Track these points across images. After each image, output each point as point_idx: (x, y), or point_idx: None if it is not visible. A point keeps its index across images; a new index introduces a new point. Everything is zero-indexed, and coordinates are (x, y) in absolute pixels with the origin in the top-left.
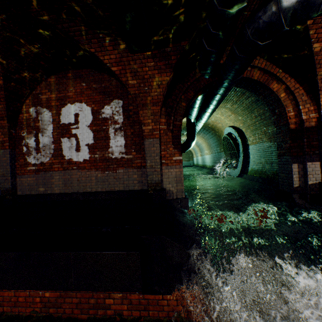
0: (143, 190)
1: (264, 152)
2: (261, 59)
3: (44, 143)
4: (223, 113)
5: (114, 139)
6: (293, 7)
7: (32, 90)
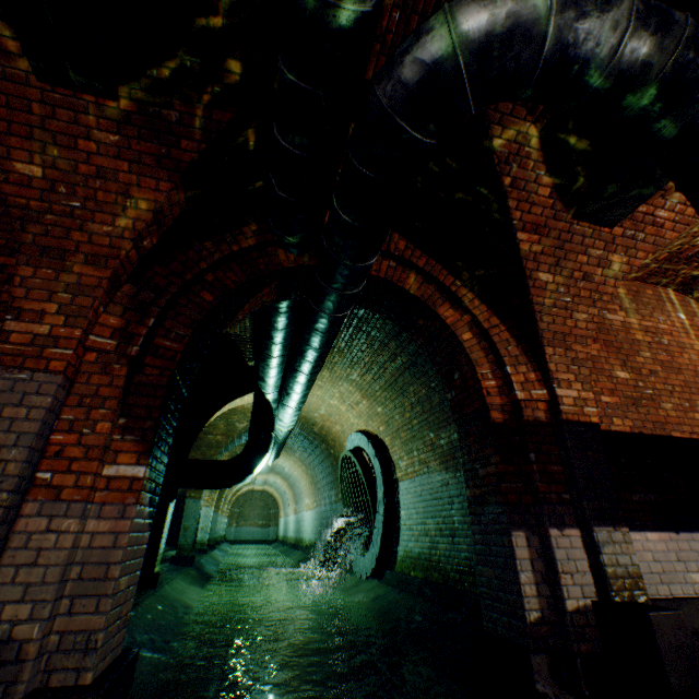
0: None
1: (434, 499)
2: (419, 251)
3: None
4: (344, 396)
5: None
6: (482, 25)
7: None
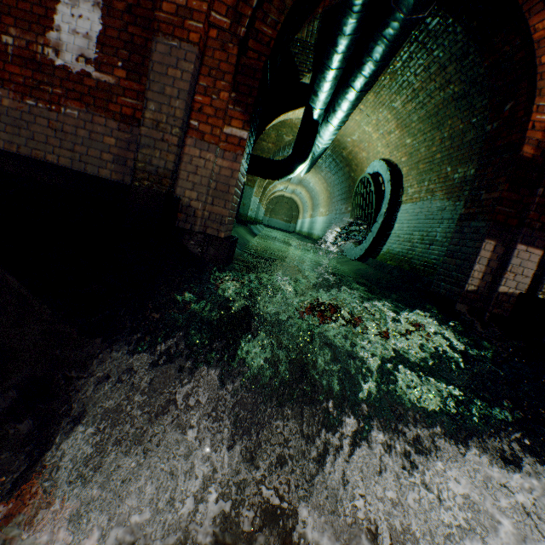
0: (119, 185)
1: (426, 219)
2: None
3: None
4: (379, 125)
5: (73, 6)
6: None
7: None
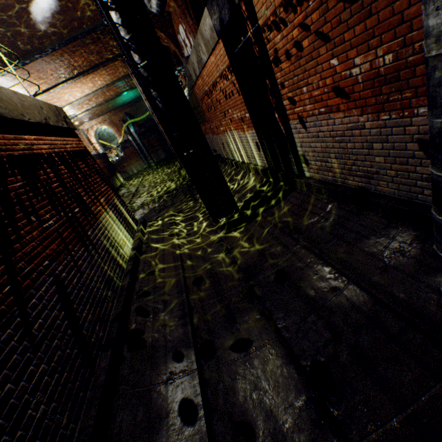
0: None
1: None
2: None
3: (186, 54)
4: None
5: (191, 40)
6: None
7: (174, 28)
